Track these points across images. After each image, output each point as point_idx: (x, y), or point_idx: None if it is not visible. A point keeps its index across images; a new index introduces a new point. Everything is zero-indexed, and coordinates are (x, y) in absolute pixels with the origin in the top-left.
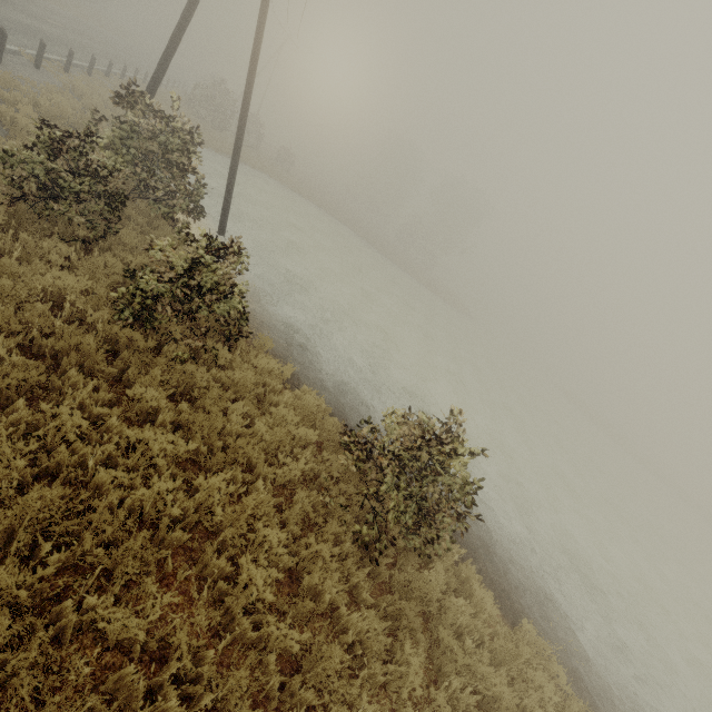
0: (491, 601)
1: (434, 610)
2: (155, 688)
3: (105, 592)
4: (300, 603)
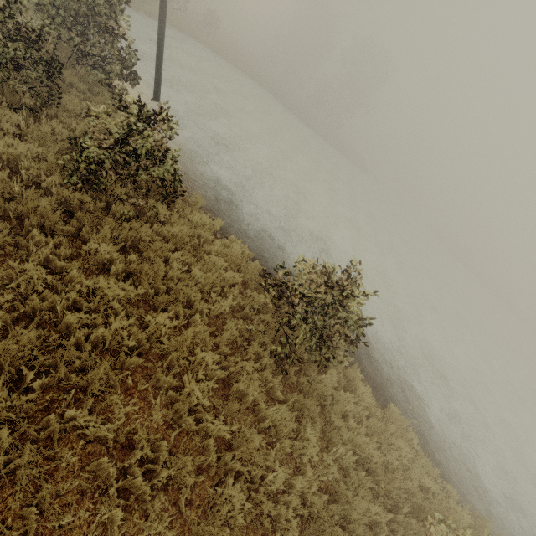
0: (369, 394)
1: (328, 401)
2: (126, 466)
3: (83, 402)
4: (230, 404)
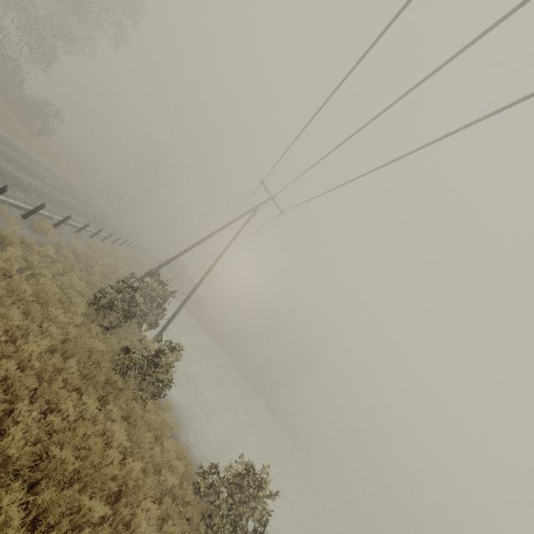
0: None
1: None
2: None
3: None
4: None
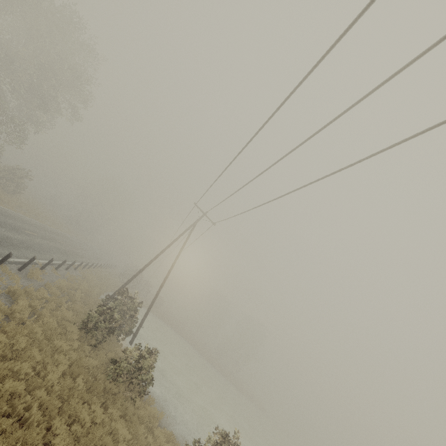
0: None
1: None
2: None
3: None
4: None
